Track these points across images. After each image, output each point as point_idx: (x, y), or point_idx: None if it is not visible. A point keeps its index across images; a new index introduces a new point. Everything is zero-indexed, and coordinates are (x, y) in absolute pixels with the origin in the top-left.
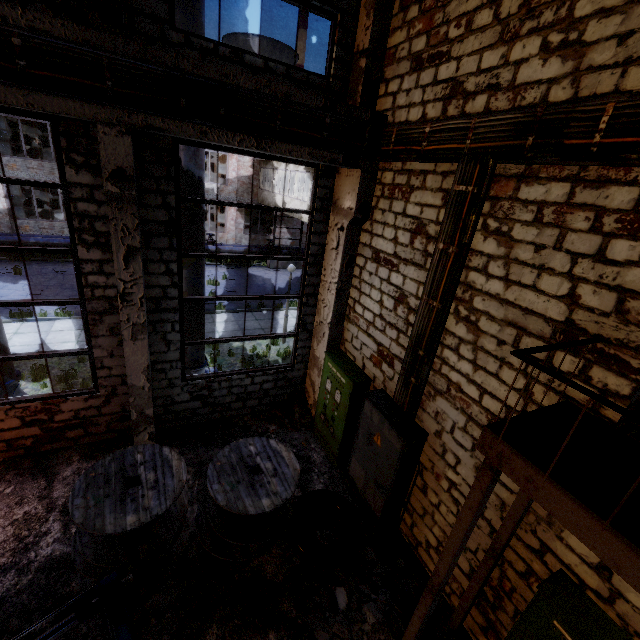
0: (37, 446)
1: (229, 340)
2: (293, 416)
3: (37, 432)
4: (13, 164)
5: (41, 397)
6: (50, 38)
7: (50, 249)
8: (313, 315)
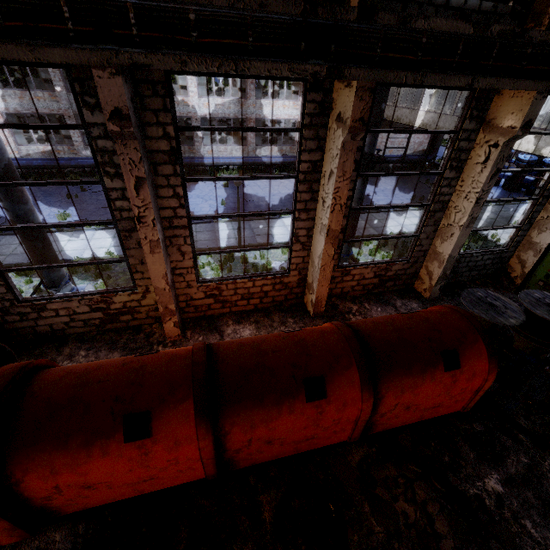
0: (372, 289)
1: (484, 229)
2: (501, 283)
3: (376, 281)
4: (207, 103)
5: (387, 261)
6: (543, 45)
7: (433, 172)
8: (539, 212)
